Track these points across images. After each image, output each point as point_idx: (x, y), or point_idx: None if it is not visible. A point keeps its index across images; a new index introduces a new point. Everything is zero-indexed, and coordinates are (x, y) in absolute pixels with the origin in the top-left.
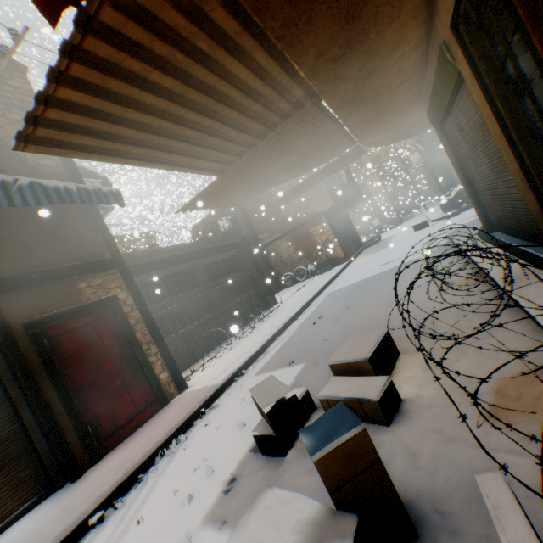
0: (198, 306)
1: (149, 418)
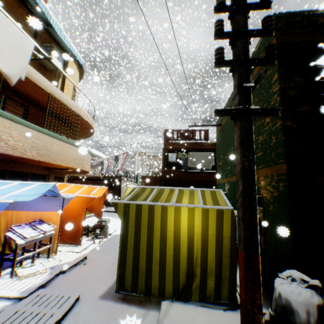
0: None
1: None
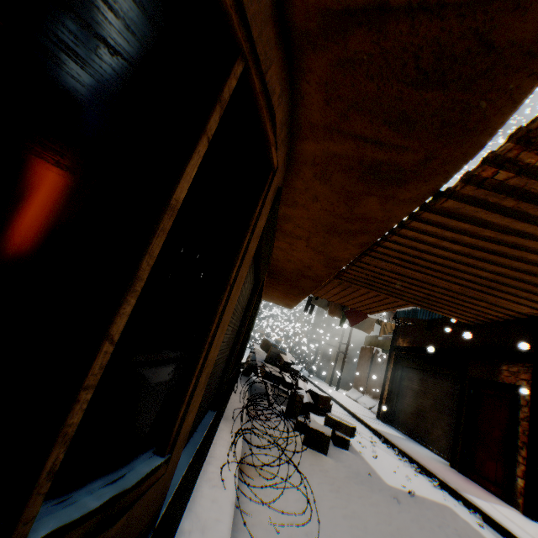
0: None
1: (490, 491)
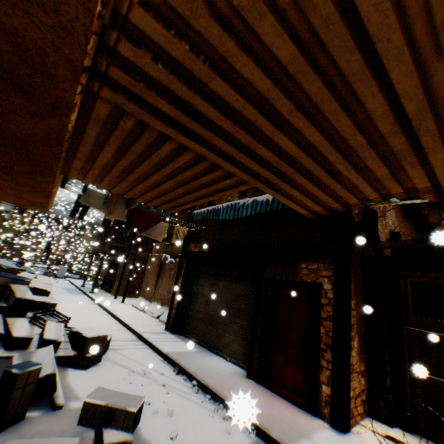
0: None
1: (293, 402)
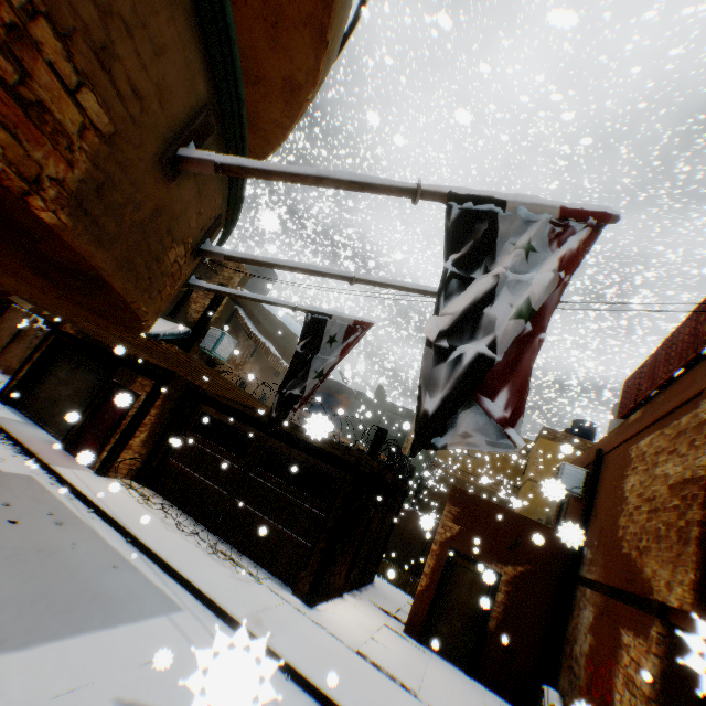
0: (222, 471)
1: None
